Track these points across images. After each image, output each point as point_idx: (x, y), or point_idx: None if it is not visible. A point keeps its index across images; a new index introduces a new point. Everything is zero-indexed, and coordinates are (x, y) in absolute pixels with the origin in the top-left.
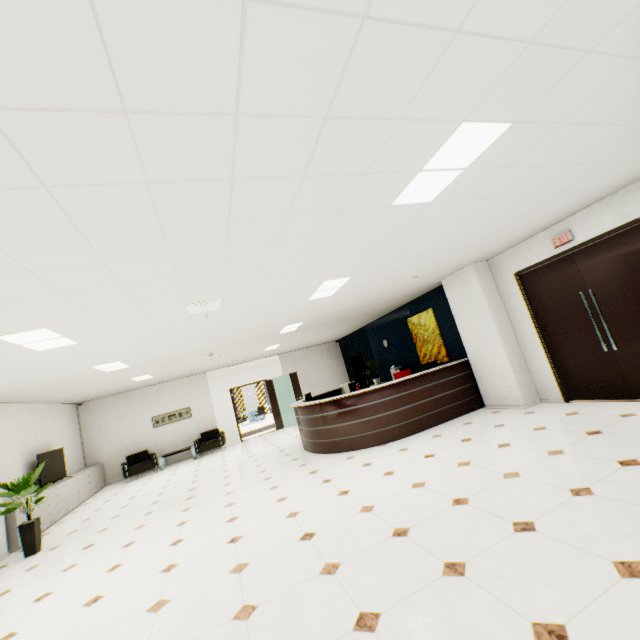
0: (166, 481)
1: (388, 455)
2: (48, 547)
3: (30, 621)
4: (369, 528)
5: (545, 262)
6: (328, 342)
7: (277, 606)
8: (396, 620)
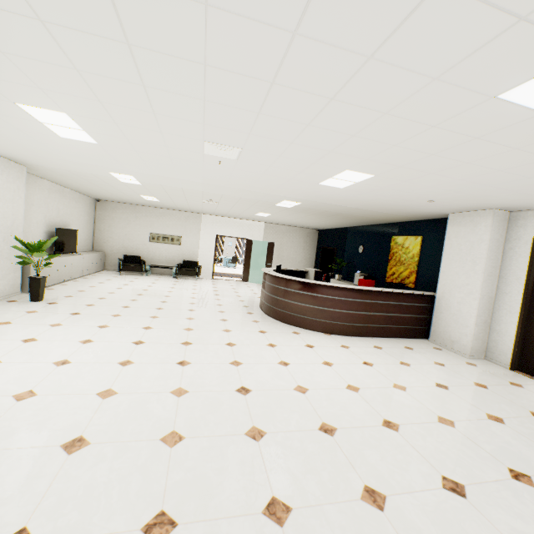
0: (147, 286)
1: (330, 346)
2: (48, 300)
3: (13, 357)
4: (299, 410)
5: None
6: (310, 228)
7: (200, 448)
8: (305, 525)
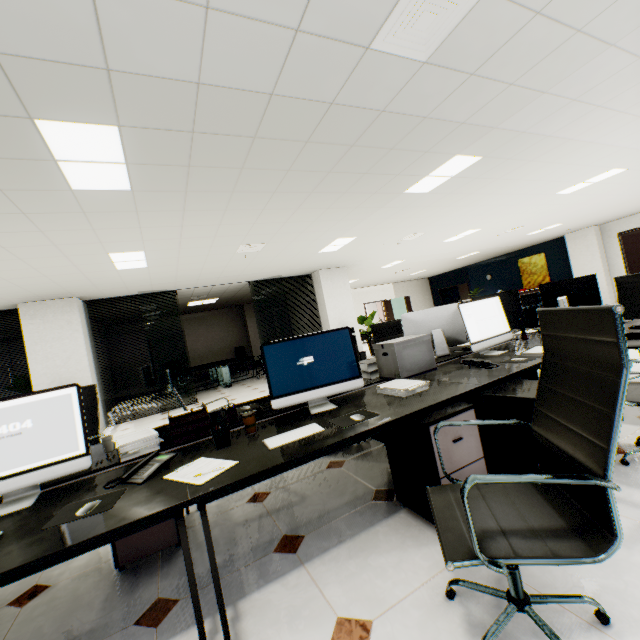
0: None
1: None
2: None
3: None
4: None
5: (639, 228)
6: (422, 278)
7: None
8: None
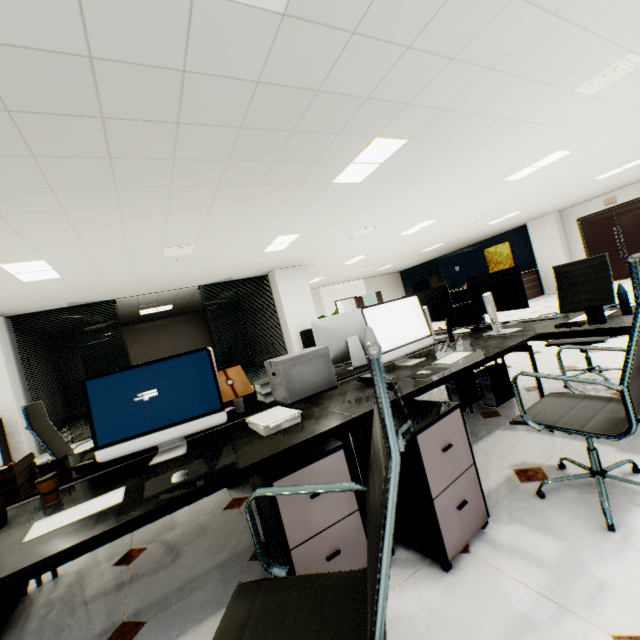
0: None
1: None
2: None
3: None
4: None
5: (597, 213)
6: (393, 273)
7: None
8: None
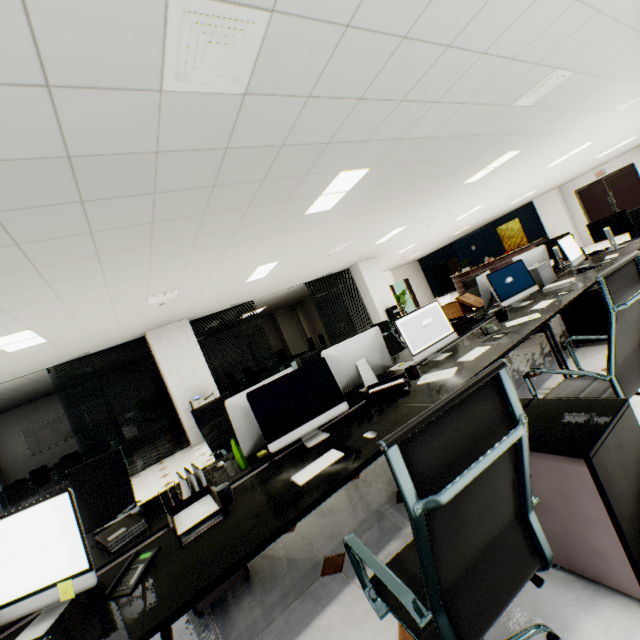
0: None
1: None
2: None
3: None
4: None
5: (590, 184)
6: (413, 261)
7: None
8: None
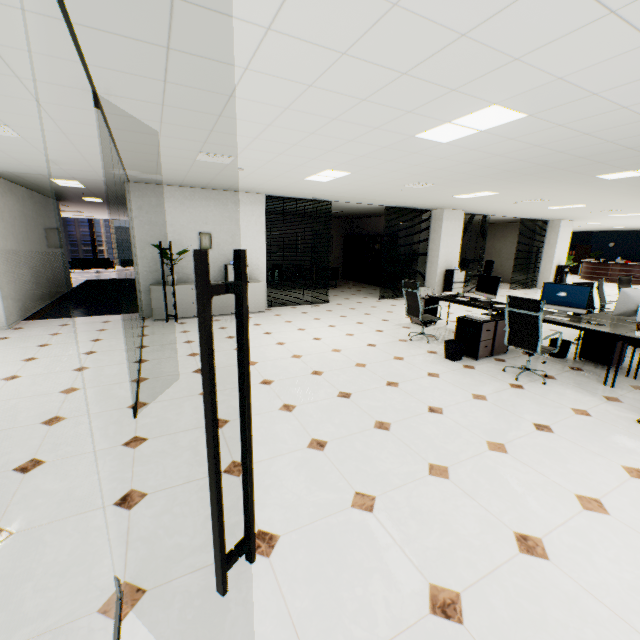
0: None
1: None
2: None
3: None
4: None
5: None
6: None
7: None
8: None
